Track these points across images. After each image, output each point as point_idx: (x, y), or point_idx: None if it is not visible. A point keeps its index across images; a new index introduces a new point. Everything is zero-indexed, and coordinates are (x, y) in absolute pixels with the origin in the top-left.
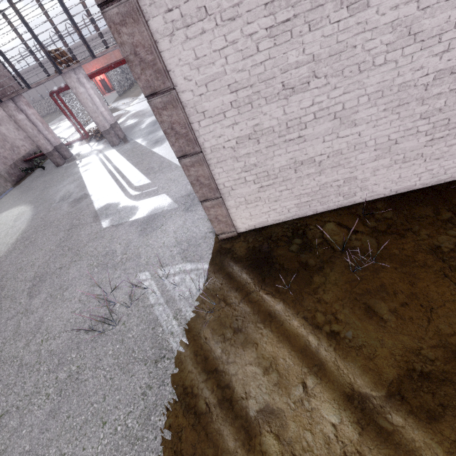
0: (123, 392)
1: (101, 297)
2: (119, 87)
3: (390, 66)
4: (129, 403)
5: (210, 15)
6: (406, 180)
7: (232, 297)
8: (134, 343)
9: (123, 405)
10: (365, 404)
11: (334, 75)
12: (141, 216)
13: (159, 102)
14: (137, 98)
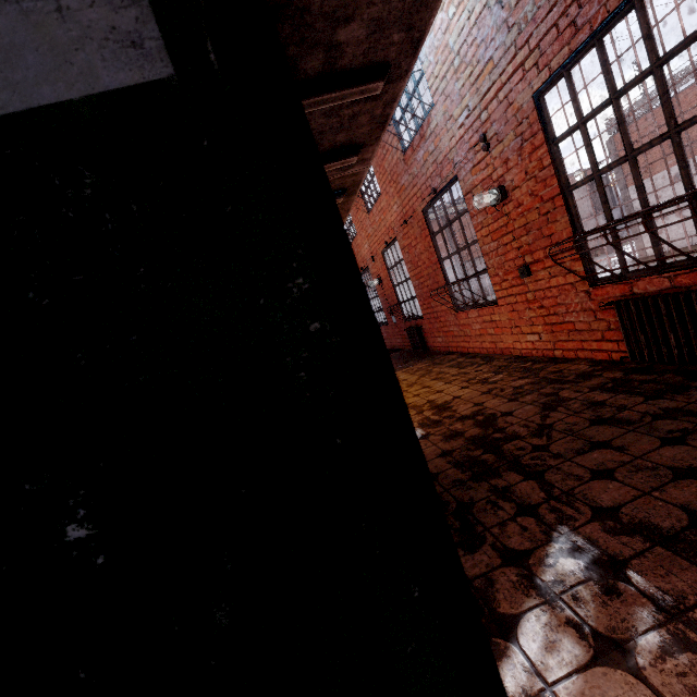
0: None
1: None
2: None
3: None
4: None
5: None
6: None
7: None
8: None
9: None
10: None
11: None
12: None
13: (627, 208)
14: None
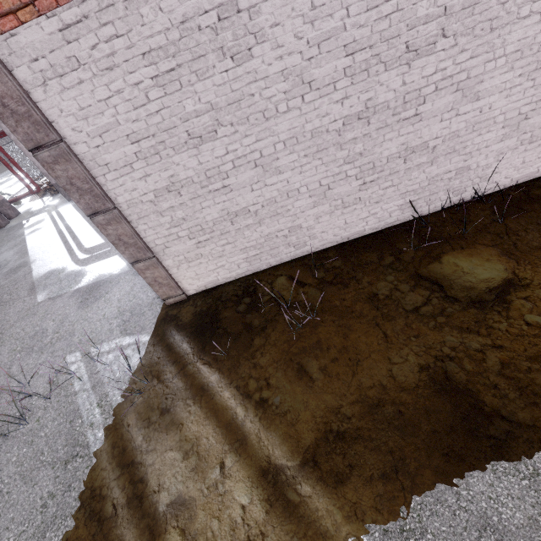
0: (19, 507)
1: (17, 390)
2: None
3: (295, 113)
4: (23, 521)
5: (84, 65)
6: (354, 226)
7: (167, 372)
8: (45, 442)
9: (16, 524)
10: (279, 477)
11: (241, 123)
12: (85, 285)
13: (48, 156)
14: None
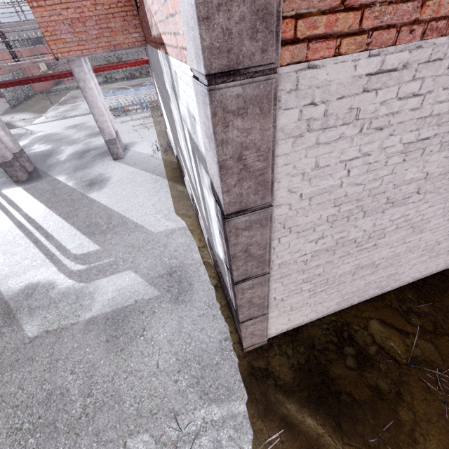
0: None
1: None
2: (11, 96)
3: None
4: None
5: (358, 119)
6: (428, 269)
7: None
8: None
9: None
10: None
11: (431, 192)
12: (100, 313)
13: (244, 220)
14: (43, 116)
